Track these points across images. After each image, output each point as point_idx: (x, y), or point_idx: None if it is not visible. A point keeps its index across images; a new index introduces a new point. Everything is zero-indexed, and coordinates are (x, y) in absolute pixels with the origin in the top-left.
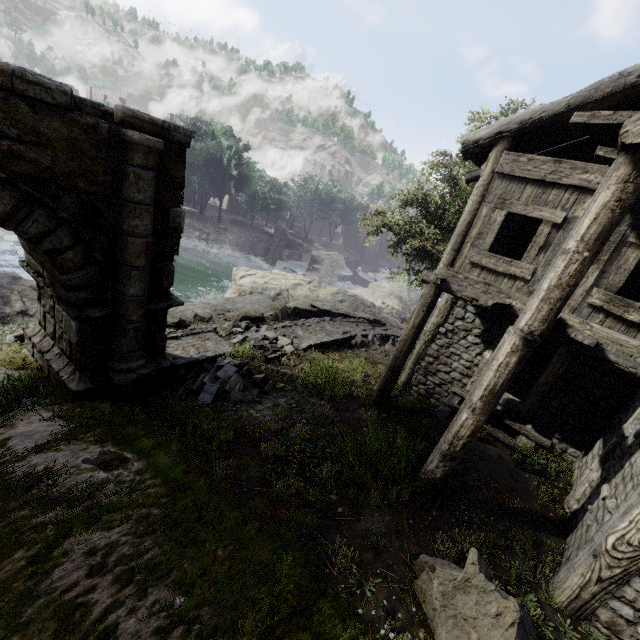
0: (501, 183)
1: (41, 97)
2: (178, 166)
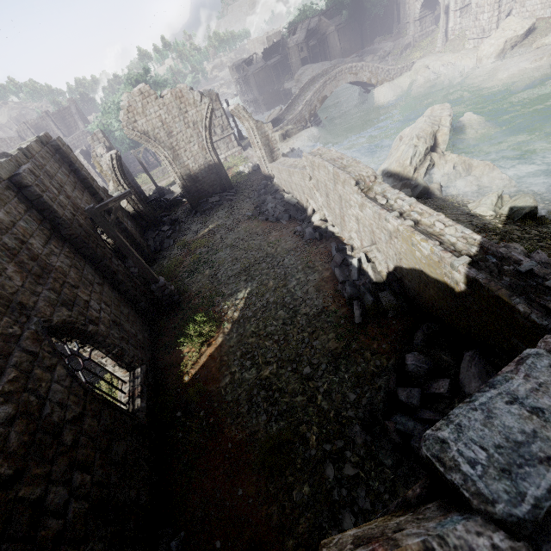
0: None
1: None
2: None
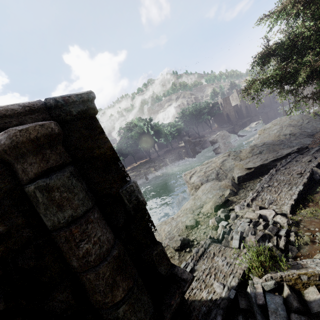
0: None
1: None
2: (97, 140)
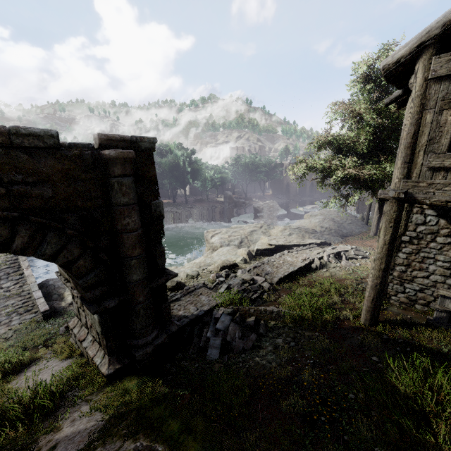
0: (439, 86)
1: (34, 144)
2: (149, 168)
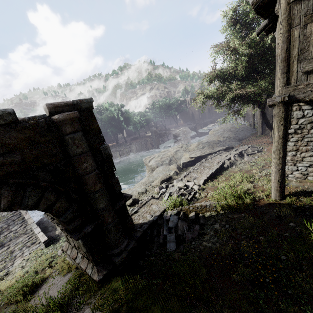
0: (300, 6)
1: None
2: (92, 122)
